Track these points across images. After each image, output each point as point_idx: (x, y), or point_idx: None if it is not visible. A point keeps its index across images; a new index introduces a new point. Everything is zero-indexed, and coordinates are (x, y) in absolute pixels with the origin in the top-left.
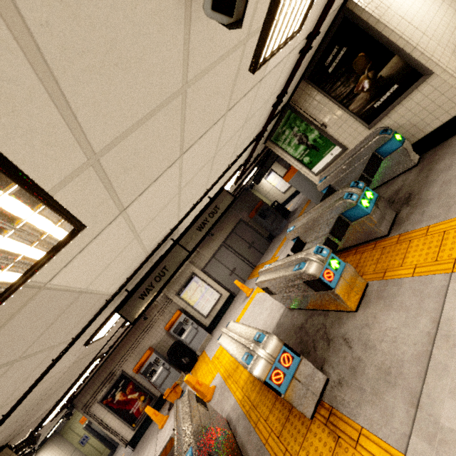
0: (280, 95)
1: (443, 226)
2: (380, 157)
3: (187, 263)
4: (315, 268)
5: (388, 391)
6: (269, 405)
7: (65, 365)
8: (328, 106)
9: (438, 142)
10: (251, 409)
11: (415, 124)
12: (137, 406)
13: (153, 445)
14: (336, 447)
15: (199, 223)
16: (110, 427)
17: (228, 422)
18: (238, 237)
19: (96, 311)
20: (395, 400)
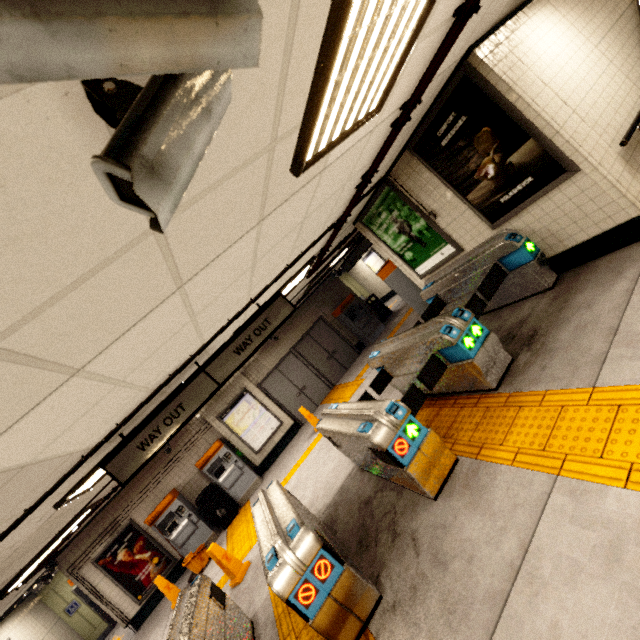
0: (366, 176)
1: (563, 398)
2: (504, 270)
3: (237, 375)
4: (384, 436)
5: None
6: None
7: (22, 534)
8: (439, 190)
9: (583, 261)
10: (284, 613)
11: (553, 232)
12: (148, 571)
13: (160, 632)
14: None
15: (239, 343)
16: (106, 597)
17: (253, 624)
18: (314, 343)
19: (66, 470)
20: None
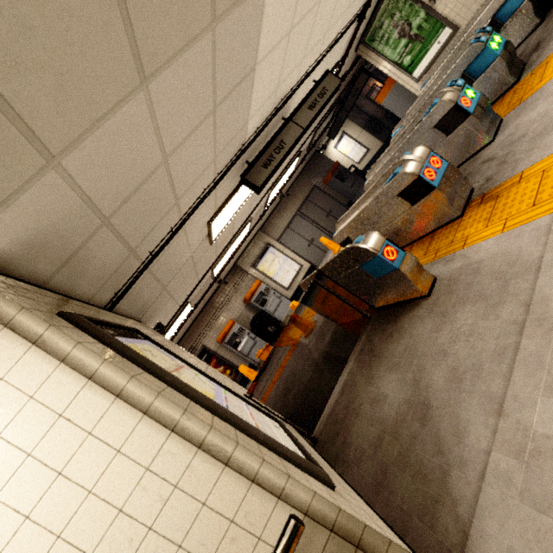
0: None
1: None
2: (499, 23)
3: (259, 234)
4: (452, 96)
5: (546, 137)
6: None
7: (193, 239)
8: None
9: None
10: None
11: None
12: None
13: None
14: (497, 200)
15: (309, 103)
16: None
17: None
18: (313, 205)
19: (234, 154)
20: None
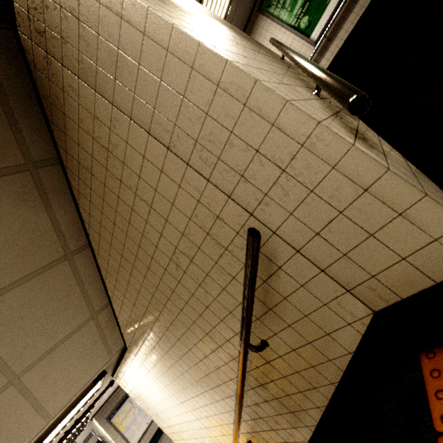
0: None
1: None
2: None
3: None
4: None
5: None
6: None
7: None
8: None
9: None
10: None
11: None
12: None
13: None
14: None
15: None
16: None
17: None
18: None
19: None
20: None
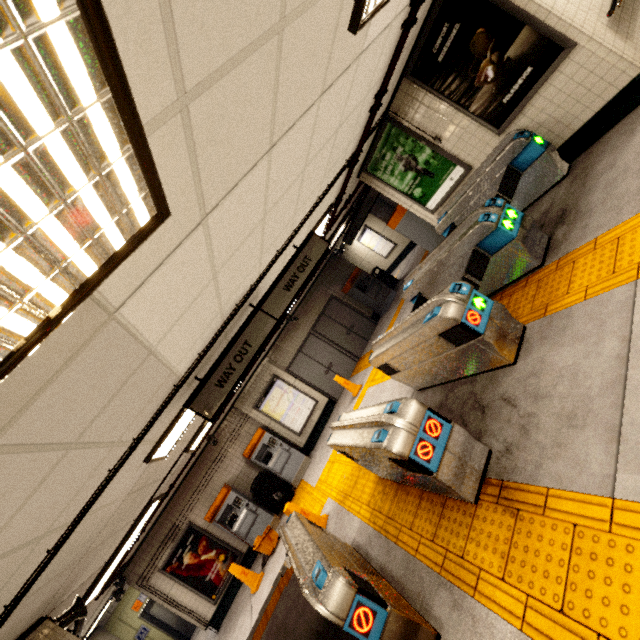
0: (379, 94)
1: (616, 233)
2: (517, 172)
3: (264, 363)
4: (455, 310)
5: (576, 436)
6: (412, 509)
7: (120, 491)
8: (441, 111)
9: (591, 142)
10: (386, 523)
11: (558, 119)
12: (216, 569)
13: (247, 616)
14: (517, 522)
15: (286, 280)
16: (181, 603)
17: (355, 549)
18: (331, 321)
19: (161, 400)
20: (588, 442)
